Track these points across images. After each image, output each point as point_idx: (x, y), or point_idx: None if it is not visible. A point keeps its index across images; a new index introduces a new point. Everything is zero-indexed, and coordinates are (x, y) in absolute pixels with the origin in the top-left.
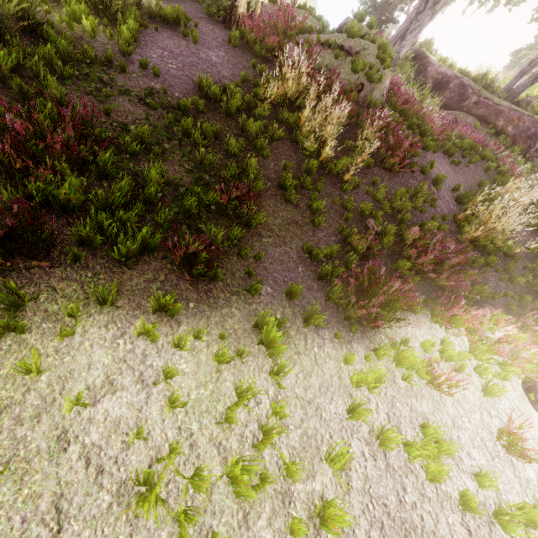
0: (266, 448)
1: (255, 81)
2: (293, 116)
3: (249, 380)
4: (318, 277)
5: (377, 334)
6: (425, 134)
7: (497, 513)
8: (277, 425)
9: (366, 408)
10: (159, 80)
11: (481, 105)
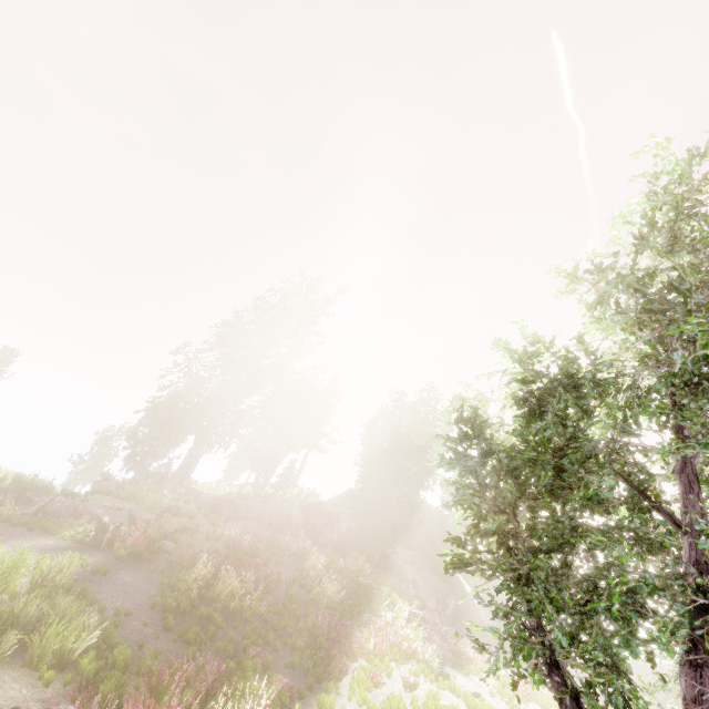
0: None
1: (172, 580)
2: (213, 591)
3: None
4: (305, 675)
5: (344, 684)
6: (256, 555)
7: (424, 708)
8: None
9: None
10: (129, 618)
11: (250, 511)
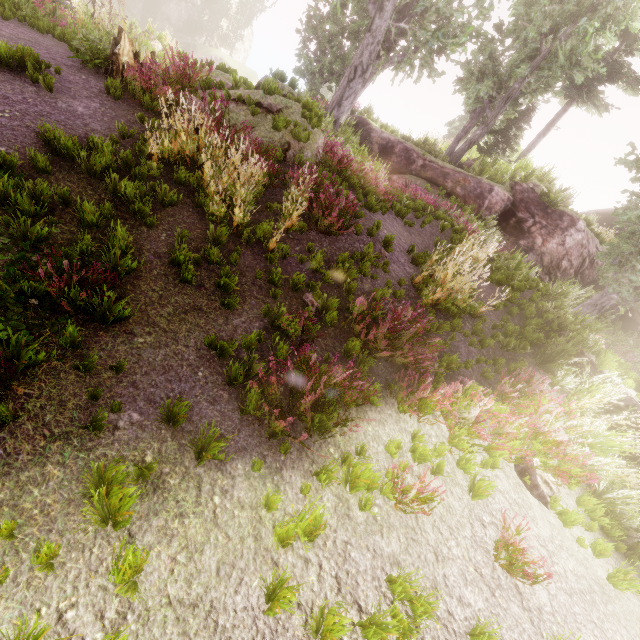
0: None
1: (140, 135)
2: (194, 175)
3: (60, 603)
4: (228, 382)
5: (324, 448)
6: (371, 195)
7: None
8: None
9: (302, 578)
10: None
11: (428, 168)
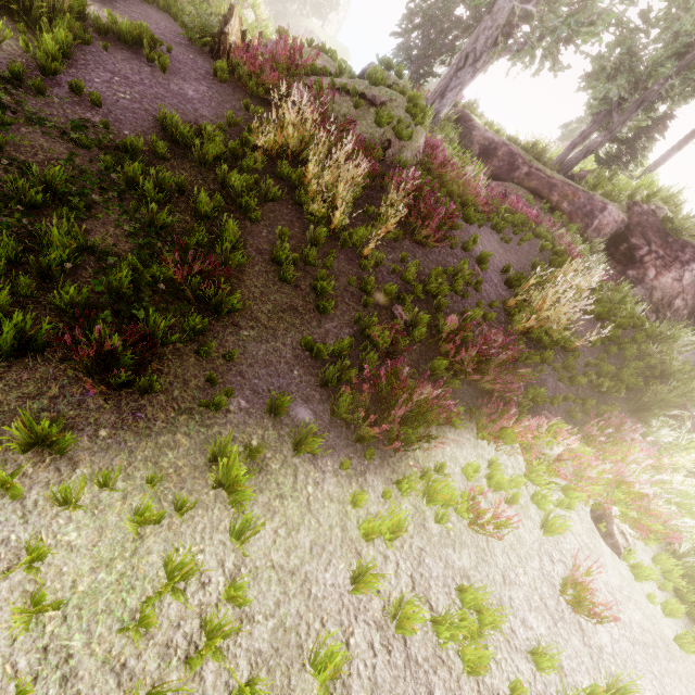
0: (199, 665)
1: (246, 124)
2: (296, 171)
3: (192, 547)
4: (321, 384)
5: (404, 460)
6: (468, 204)
7: None
8: (227, 621)
9: (381, 570)
10: (100, 111)
11: (533, 177)
